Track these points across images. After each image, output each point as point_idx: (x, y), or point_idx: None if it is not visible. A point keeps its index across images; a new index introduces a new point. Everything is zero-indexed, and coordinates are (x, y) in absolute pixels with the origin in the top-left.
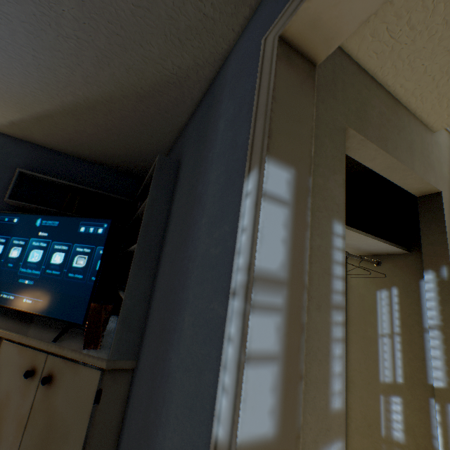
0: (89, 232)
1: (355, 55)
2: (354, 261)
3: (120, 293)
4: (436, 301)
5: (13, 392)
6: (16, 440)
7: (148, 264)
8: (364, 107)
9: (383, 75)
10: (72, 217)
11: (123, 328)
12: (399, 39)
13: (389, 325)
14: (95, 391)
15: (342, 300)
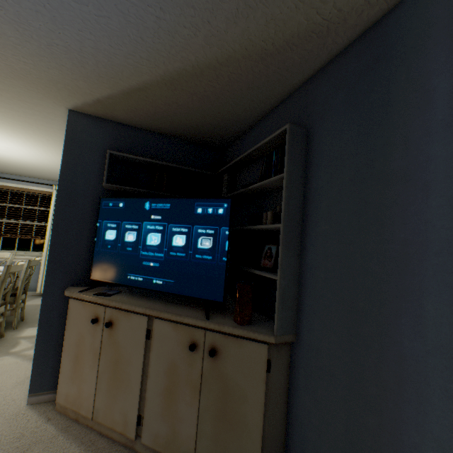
0: (208, 213)
1: None
2: None
3: (257, 272)
4: None
5: (178, 362)
6: (194, 400)
7: (293, 244)
8: None
9: None
10: (183, 199)
11: (282, 306)
12: None
13: None
14: (265, 362)
15: None
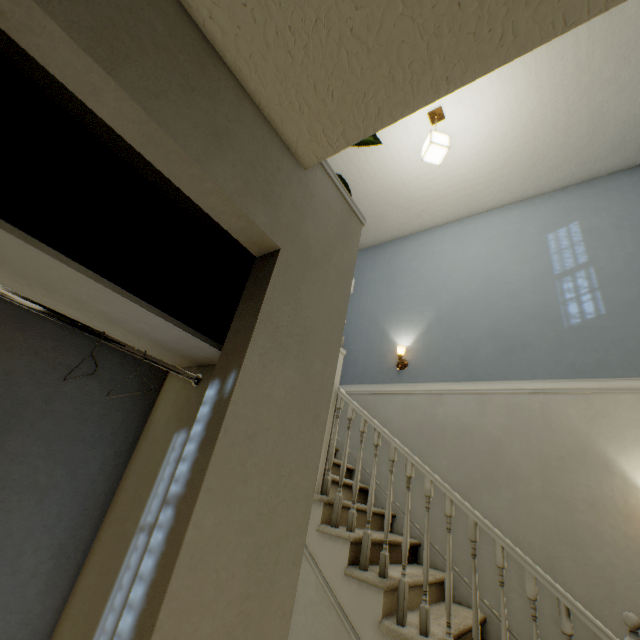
0: None
1: None
2: (175, 378)
3: None
4: (198, 443)
5: None
6: None
7: None
8: None
9: None
10: None
11: None
12: None
13: (160, 504)
14: None
15: None
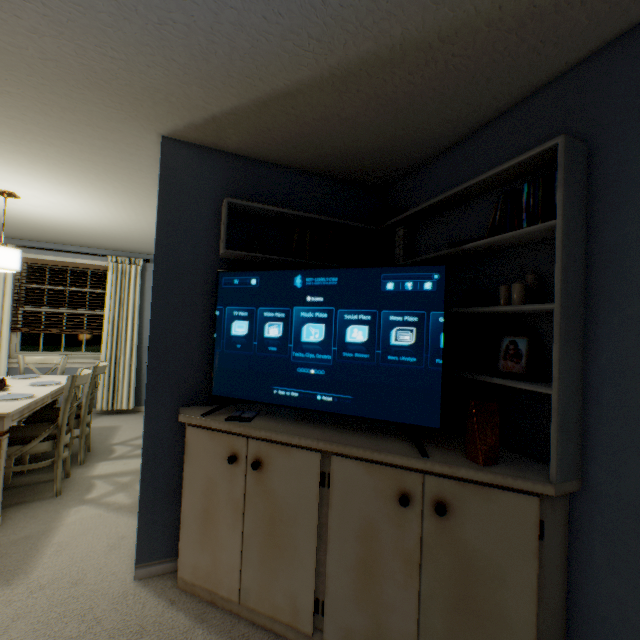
0: (405, 290)
1: None
2: None
3: (497, 381)
4: None
5: (378, 522)
6: (409, 579)
7: (573, 336)
8: None
9: None
10: (360, 268)
11: (561, 436)
12: None
13: None
14: (535, 525)
15: None
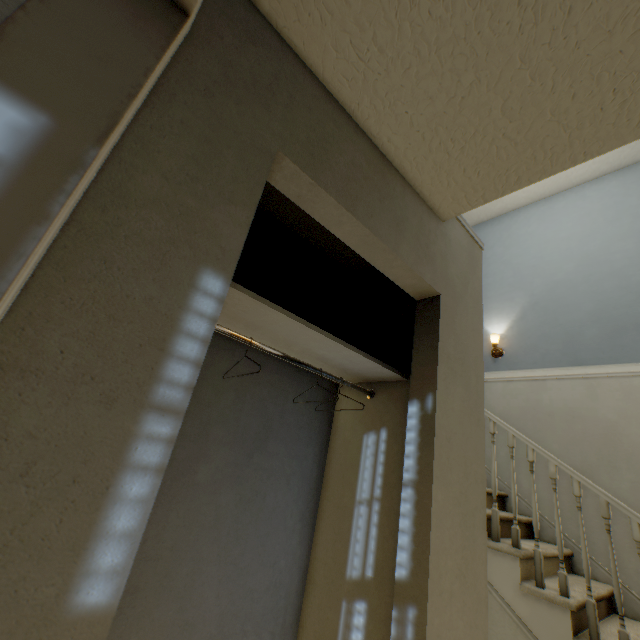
0: None
1: (321, 75)
2: (346, 391)
3: None
4: (415, 445)
5: None
6: None
7: None
8: (325, 144)
9: (364, 117)
10: None
11: None
12: (369, 63)
13: (370, 485)
14: None
15: (182, 400)
